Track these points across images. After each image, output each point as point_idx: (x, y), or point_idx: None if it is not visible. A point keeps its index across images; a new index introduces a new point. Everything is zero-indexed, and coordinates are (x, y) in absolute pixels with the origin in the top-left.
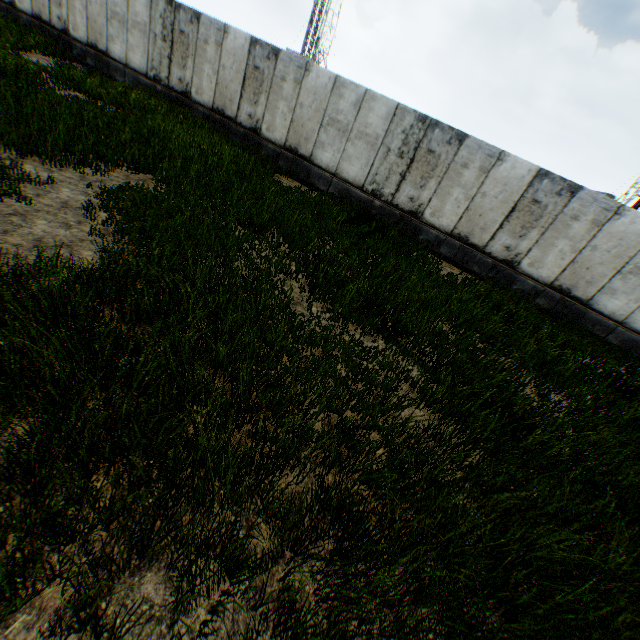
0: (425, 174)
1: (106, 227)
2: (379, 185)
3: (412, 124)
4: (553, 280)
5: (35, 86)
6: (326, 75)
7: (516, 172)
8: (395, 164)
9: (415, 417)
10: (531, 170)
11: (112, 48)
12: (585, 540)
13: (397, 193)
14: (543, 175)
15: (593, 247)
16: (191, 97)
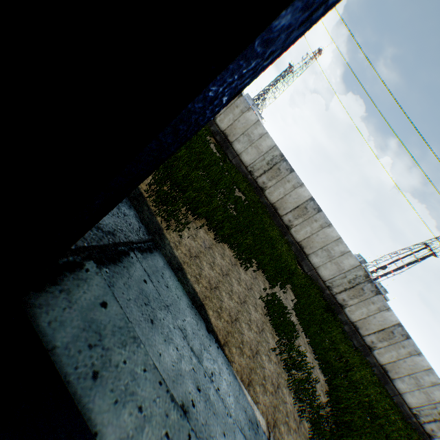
0: (355, 295)
1: (308, 345)
2: (332, 286)
3: (361, 275)
4: (383, 364)
5: (240, 200)
6: (336, 233)
7: (390, 318)
8: (344, 283)
9: None
10: (396, 321)
11: (236, 143)
12: None
13: (338, 294)
14: (400, 325)
15: (404, 361)
16: (264, 192)
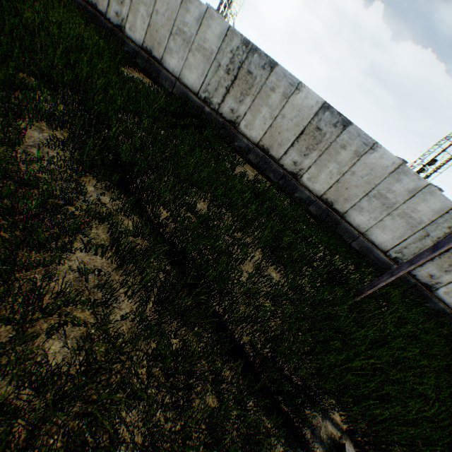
0: (244, 91)
1: None
2: (210, 94)
3: (238, 46)
4: (323, 194)
5: None
6: None
7: (308, 102)
8: (223, 79)
9: (89, 262)
10: (319, 102)
11: None
12: (180, 399)
13: (222, 104)
14: (326, 108)
15: (353, 172)
16: None
